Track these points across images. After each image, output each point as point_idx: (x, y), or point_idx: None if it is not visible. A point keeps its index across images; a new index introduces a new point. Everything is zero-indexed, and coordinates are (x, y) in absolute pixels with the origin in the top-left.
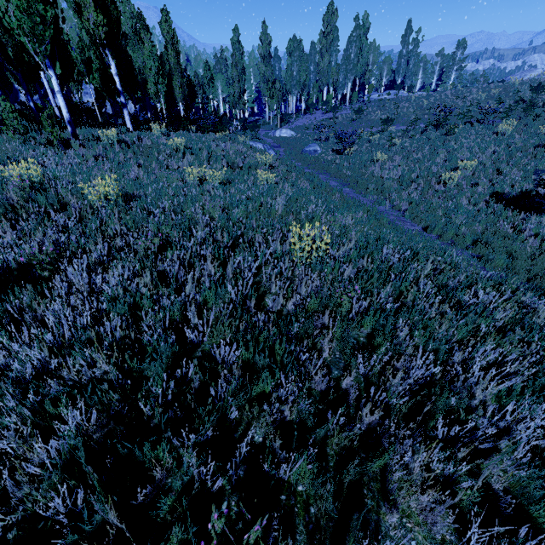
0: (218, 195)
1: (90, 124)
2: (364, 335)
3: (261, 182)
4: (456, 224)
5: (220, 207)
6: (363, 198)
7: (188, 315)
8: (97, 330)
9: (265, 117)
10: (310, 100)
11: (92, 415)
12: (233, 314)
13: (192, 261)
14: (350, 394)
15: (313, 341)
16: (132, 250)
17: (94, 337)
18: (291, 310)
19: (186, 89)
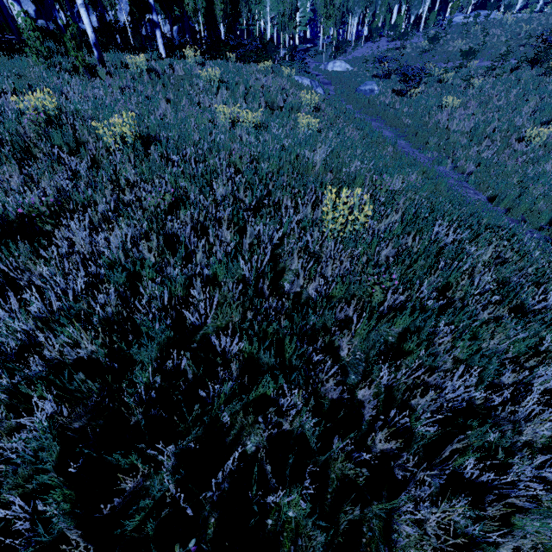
0: (250, 142)
1: (120, 48)
2: (394, 333)
3: (301, 128)
4: (532, 196)
5: (250, 157)
6: (420, 155)
7: (195, 289)
8: (95, 298)
9: (318, 45)
10: (375, 22)
11: (64, 410)
12: (245, 293)
13: (206, 223)
14: (365, 409)
15: (331, 339)
16: (143, 206)
17: (82, 313)
18: (312, 294)
19: (228, 6)
